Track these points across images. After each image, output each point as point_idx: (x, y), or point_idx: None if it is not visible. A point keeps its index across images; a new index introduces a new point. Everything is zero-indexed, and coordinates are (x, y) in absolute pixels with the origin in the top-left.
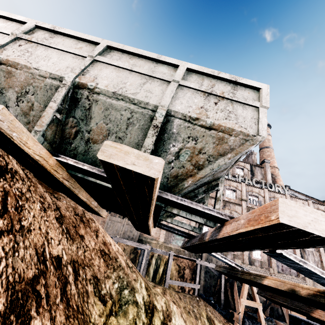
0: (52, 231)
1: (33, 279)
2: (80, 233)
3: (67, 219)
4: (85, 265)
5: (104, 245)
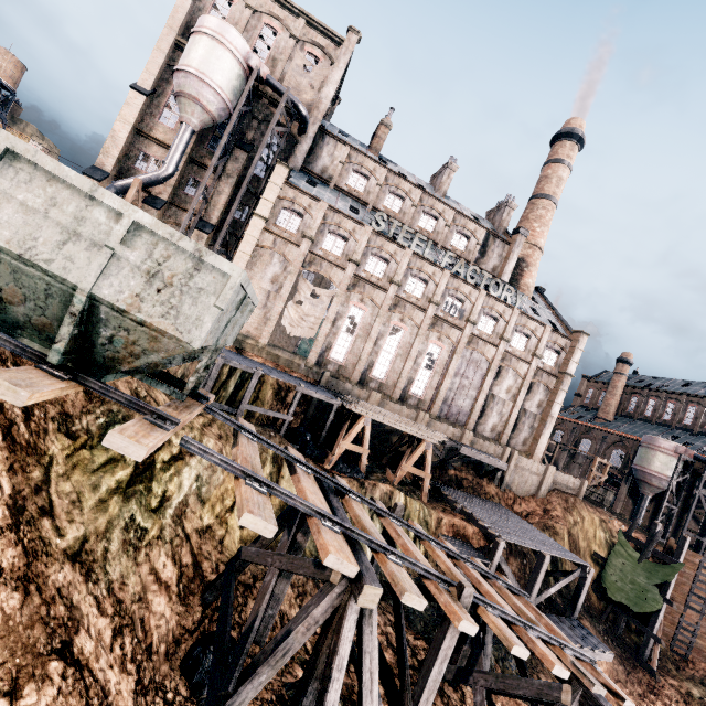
0: None
1: None
2: None
3: None
4: (48, 403)
5: None
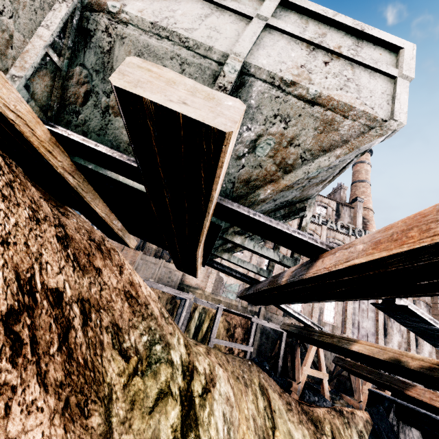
0: (49, 253)
1: (9, 315)
2: (96, 265)
3: (76, 242)
4: (101, 308)
5: (130, 285)
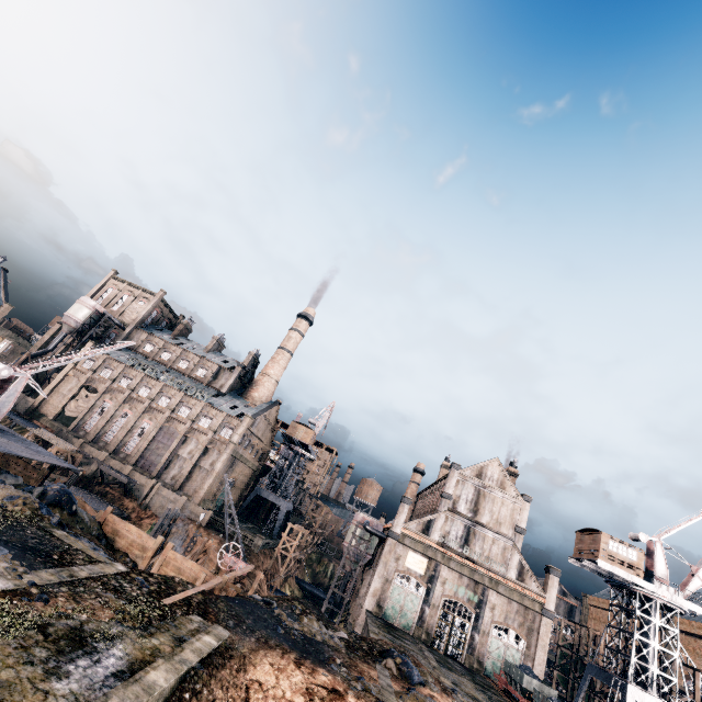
0: None
1: None
2: None
3: None
4: None
5: None
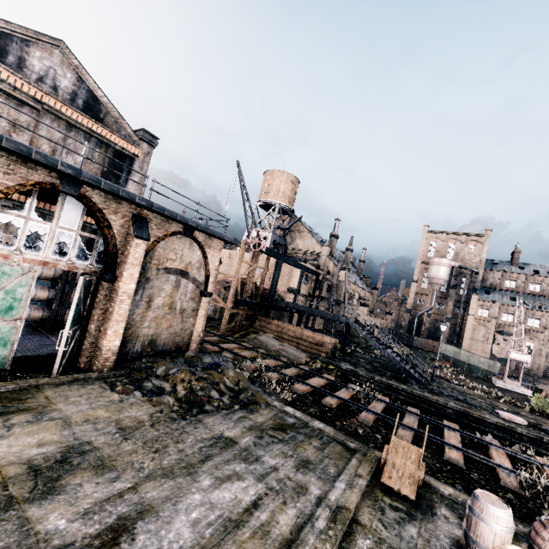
0: None
1: None
2: None
3: None
4: None
5: None
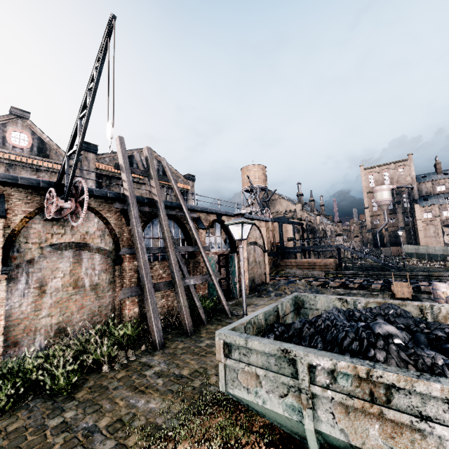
0: None
1: None
2: None
3: None
4: None
5: None
